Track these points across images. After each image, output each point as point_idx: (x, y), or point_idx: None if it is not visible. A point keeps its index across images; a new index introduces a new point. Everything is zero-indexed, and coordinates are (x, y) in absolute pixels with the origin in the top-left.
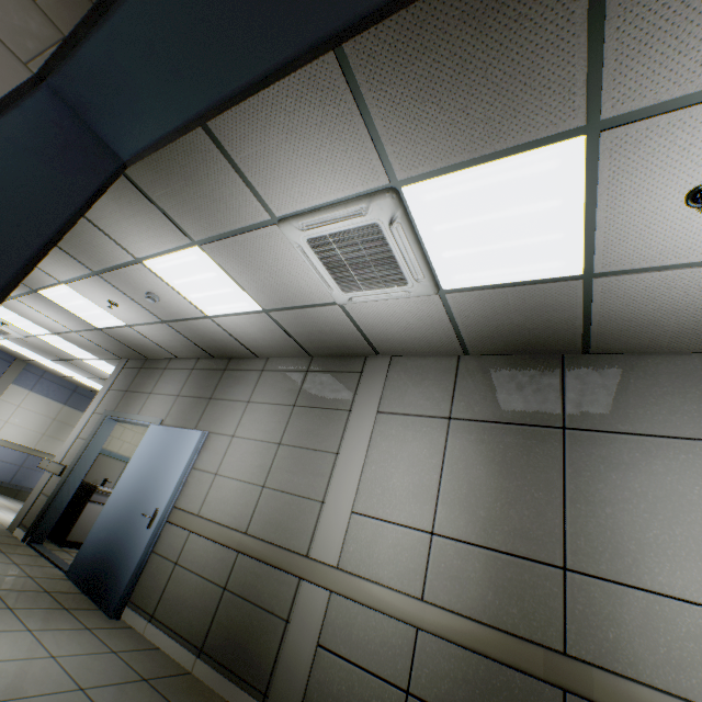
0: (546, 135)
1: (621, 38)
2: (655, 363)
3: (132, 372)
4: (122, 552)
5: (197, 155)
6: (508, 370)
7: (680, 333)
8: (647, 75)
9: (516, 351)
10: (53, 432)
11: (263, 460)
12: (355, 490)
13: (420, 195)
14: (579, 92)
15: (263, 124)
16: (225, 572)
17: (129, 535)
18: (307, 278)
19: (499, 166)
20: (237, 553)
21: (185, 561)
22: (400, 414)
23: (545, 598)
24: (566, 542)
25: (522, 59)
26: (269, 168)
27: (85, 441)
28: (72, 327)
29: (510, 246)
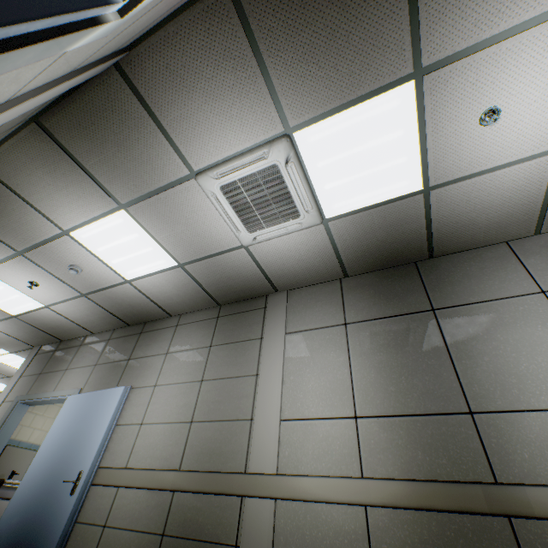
0: (390, 82)
1: (428, 11)
2: (478, 254)
3: (45, 356)
4: (40, 531)
5: (131, 122)
6: (380, 280)
7: (490, 228)
8: (446, 34)
9: (382, 266)
10: None
11: (188, 398)
12: (280, 400)
13: (307, 138)
14: (407, 49)
15: (188, 90)
16: (161, 517)
17: (49, 510)
18: (218, 225)
19: (361, 108)
20: (172, 493)
21: (115, 520)
22: (305, 330)
23: (465, 442)
24: (465, 391)
25: (370, 28)
26: (190, 128)
27: None
28: None
29: (372, 172)
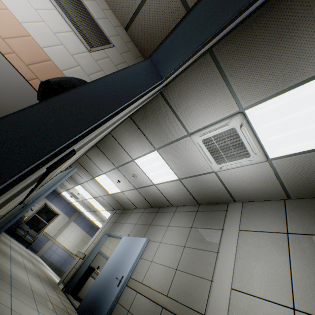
0: (314, 74)
1: None
2: None
3: (117, 214)
4: (104, 298)
5: (163, 113)
6: None
7: None
8: None
9: None
10: (80, 245)
11: (176, 254)
12: (232, 274)
13: (254, 112)
14: None
15: (188, 97)
16: None
17: (108, 289)
18: (200, 159)
19: (292, 92)
20: (161, 308)
21: (133, 309)
22: (253, 230)
23: None
24: None
25: (295, 50)
26: (189, 113)
27: (95, 244)
28: (101, 194)
29: (305, 129)
